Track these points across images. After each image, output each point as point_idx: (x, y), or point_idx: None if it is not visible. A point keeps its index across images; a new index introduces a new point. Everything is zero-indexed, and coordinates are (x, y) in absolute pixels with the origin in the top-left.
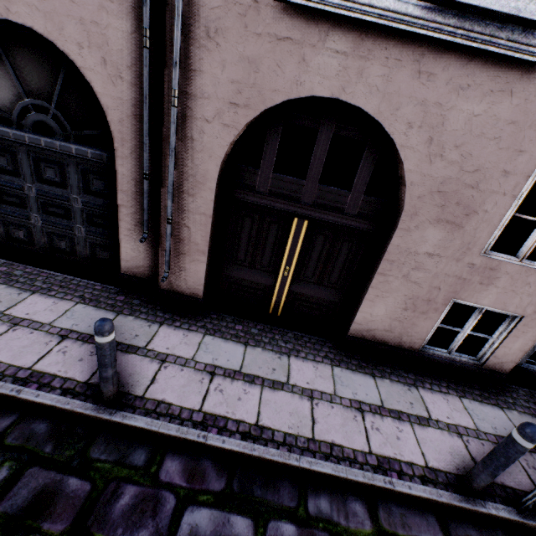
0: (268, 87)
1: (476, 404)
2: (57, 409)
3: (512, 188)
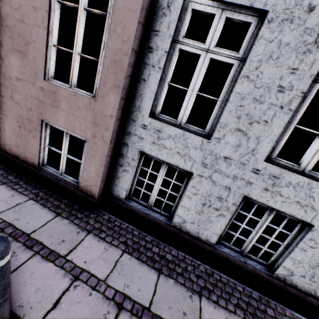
0: None
1: (37, 206)
2: None
3: (42, 21)
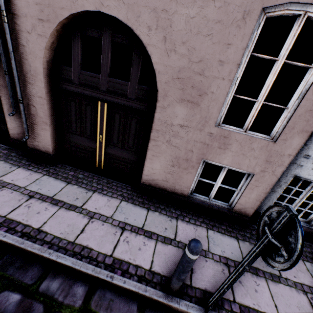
0: (57, 6)
1: (218, 235)
2: None
3: (228, 74)
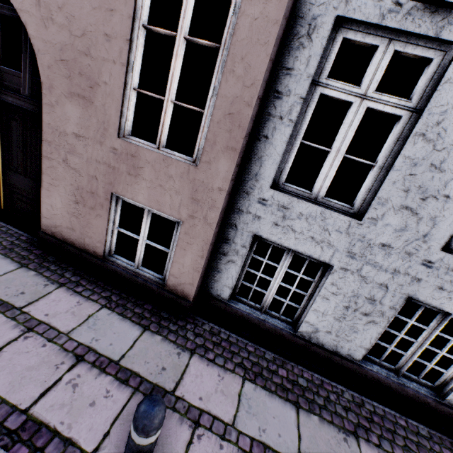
0: None
1: (114, 318)
2: None
3: (119, 55)
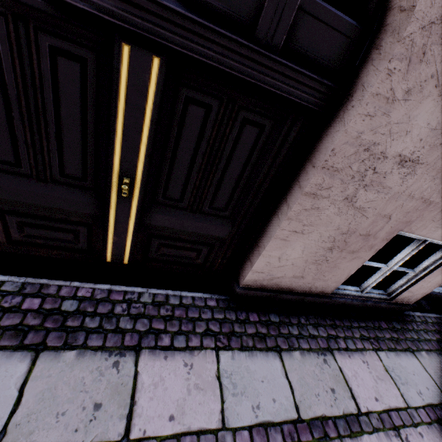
0: None
1: (393, 357)
2: None
3: None
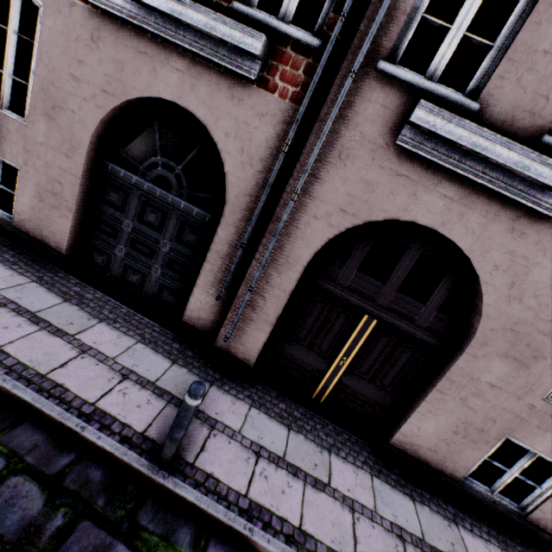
0: (378, 206)
1: None
2: (113, 458)
3: None
